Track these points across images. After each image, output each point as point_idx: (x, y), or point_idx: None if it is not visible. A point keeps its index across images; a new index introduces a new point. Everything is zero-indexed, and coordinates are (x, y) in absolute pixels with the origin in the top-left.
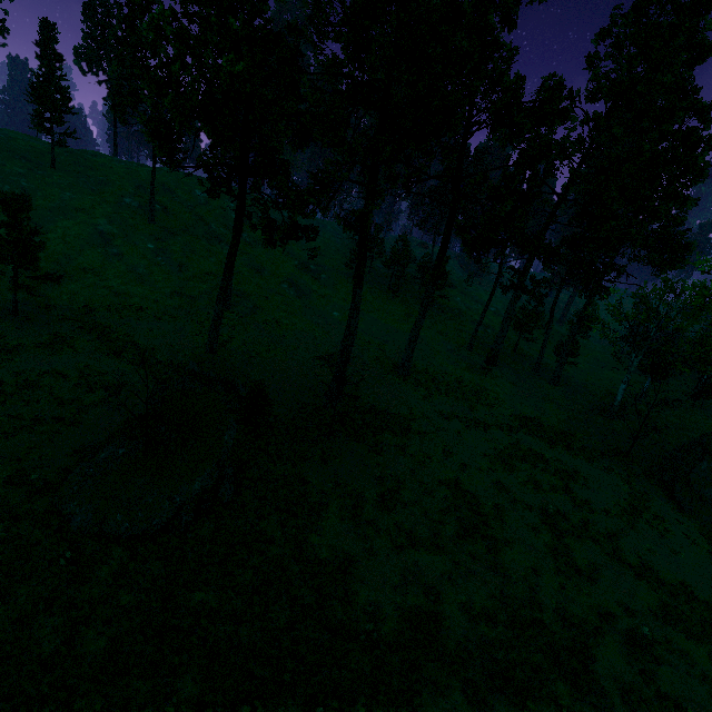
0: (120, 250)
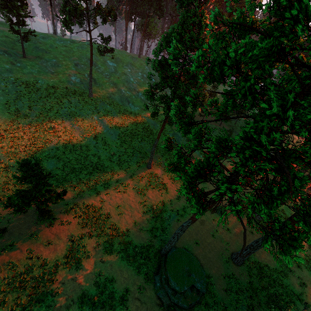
0: (79, 126)
